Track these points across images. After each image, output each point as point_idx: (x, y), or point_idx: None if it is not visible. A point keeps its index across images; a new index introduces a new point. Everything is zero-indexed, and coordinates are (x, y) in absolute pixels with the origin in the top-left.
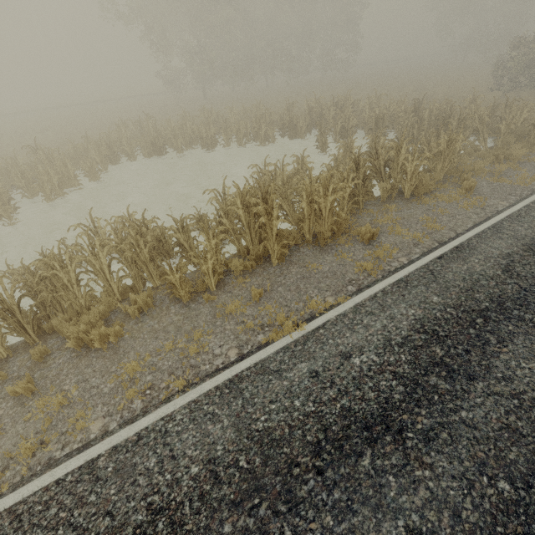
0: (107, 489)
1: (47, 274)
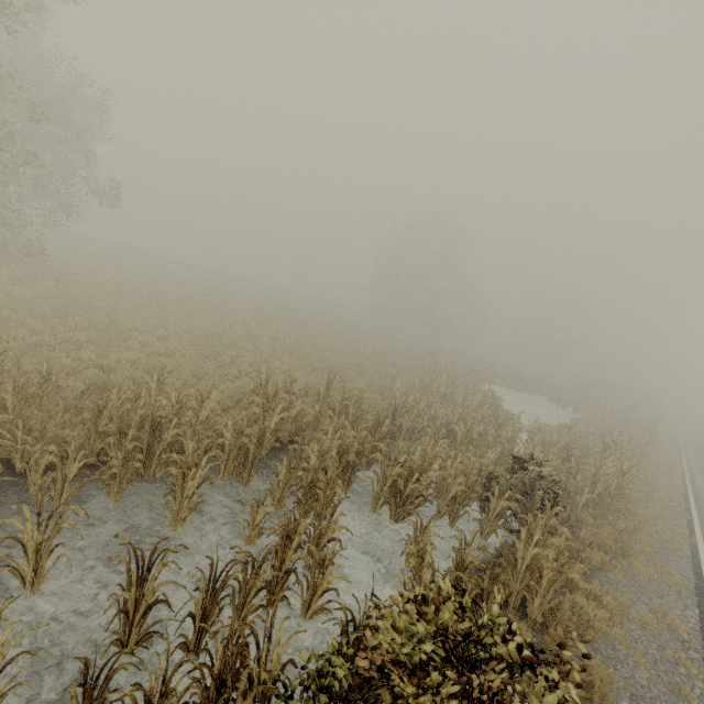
0: (702, 488)
1: None
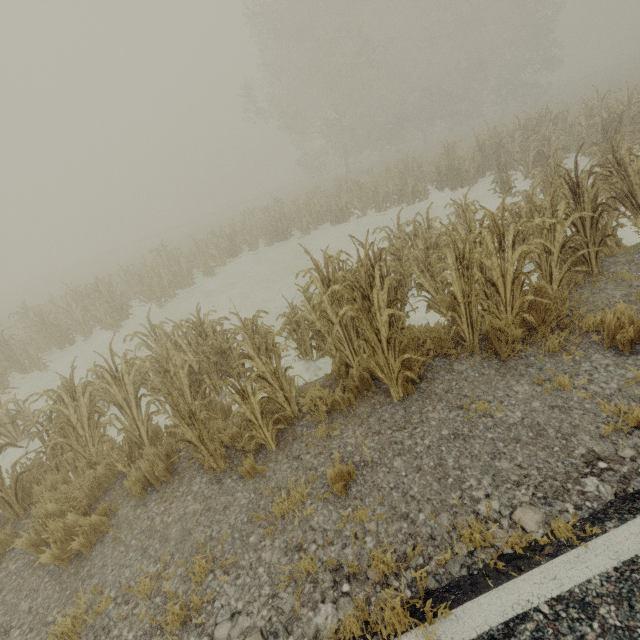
0: None
1: (53, 409)
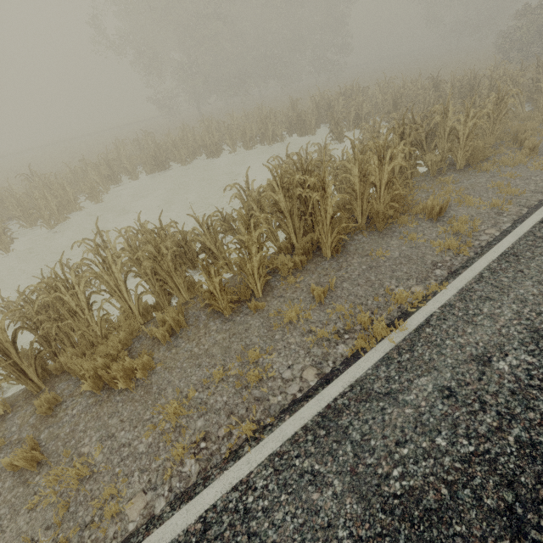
0: None
1: (48, 299)
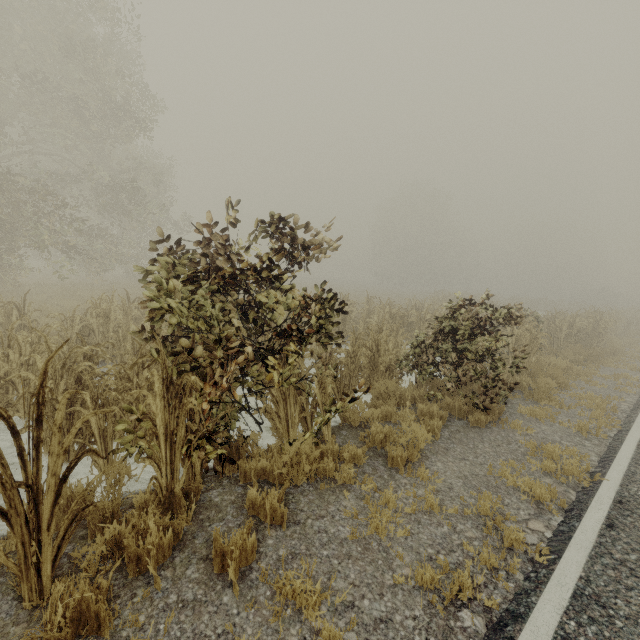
0: None
1: None
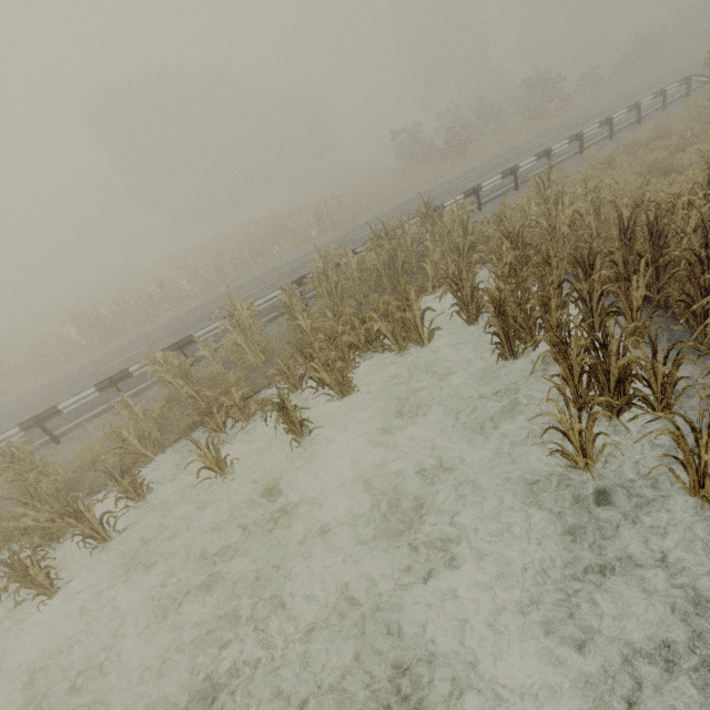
0: None
1: None
